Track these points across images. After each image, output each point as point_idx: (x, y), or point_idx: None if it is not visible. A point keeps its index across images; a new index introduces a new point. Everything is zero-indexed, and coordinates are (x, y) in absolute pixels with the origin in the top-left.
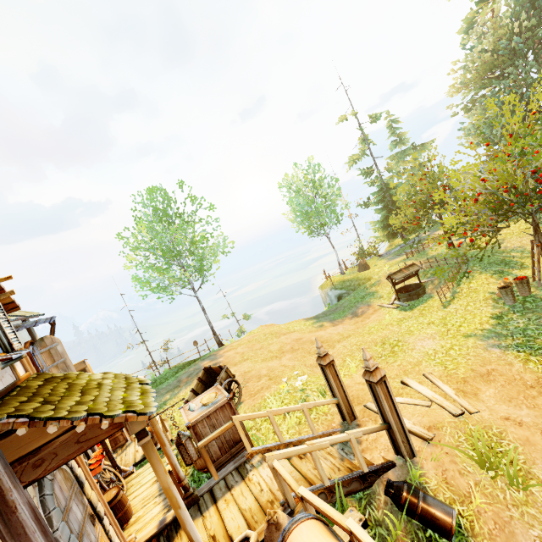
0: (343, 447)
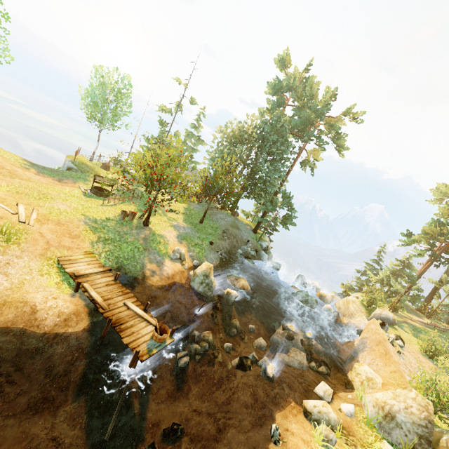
0: None
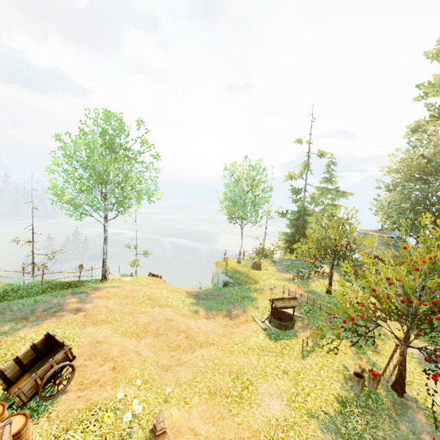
0: None
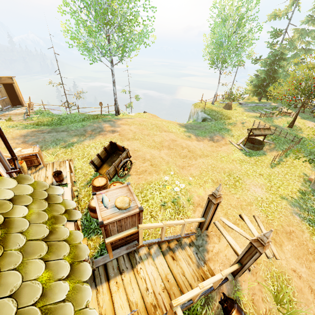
0: (197, 252)
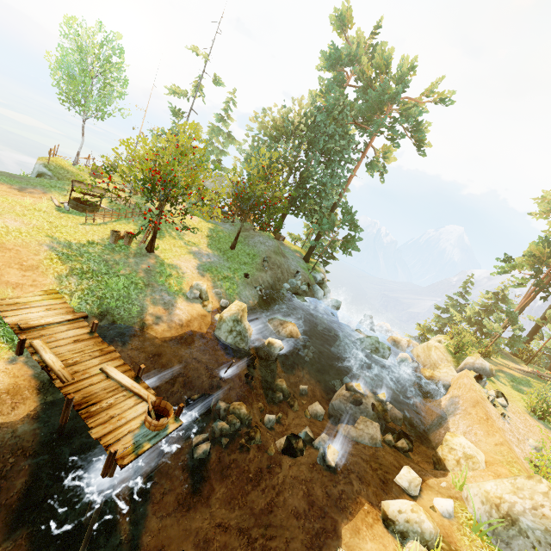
0: None
